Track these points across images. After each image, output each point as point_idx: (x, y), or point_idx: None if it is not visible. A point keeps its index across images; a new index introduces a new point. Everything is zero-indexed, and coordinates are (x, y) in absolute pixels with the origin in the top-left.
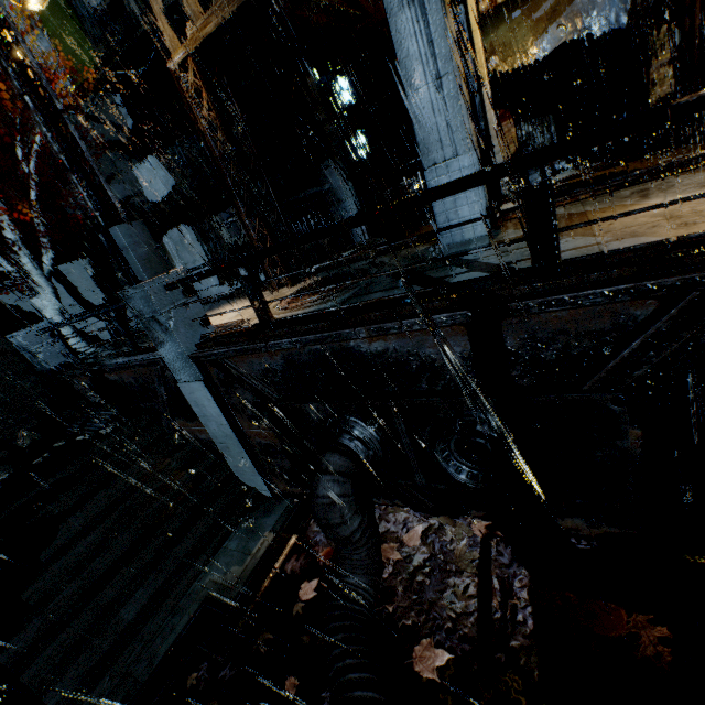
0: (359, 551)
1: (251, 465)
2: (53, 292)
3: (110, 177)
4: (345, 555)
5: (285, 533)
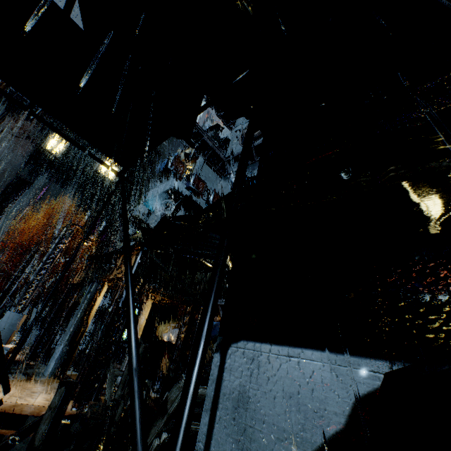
0: None
1: None
2: None
3: None
4: None
5: None
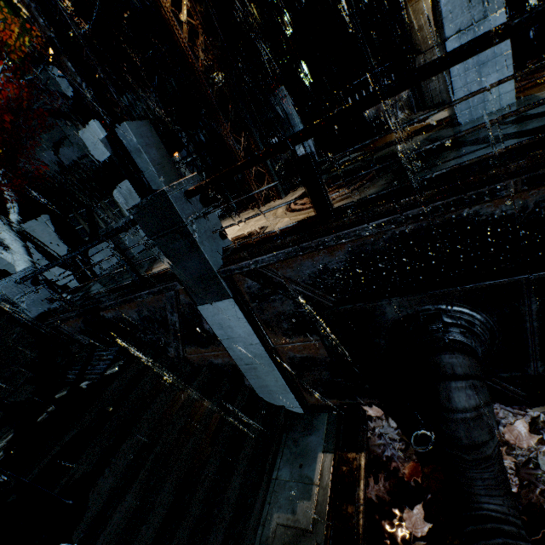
0: (493, 467)
1: (283, 383)
2: (23, 245)
3: (60, 142)
4: (471, 475)
5: (346, 452)
